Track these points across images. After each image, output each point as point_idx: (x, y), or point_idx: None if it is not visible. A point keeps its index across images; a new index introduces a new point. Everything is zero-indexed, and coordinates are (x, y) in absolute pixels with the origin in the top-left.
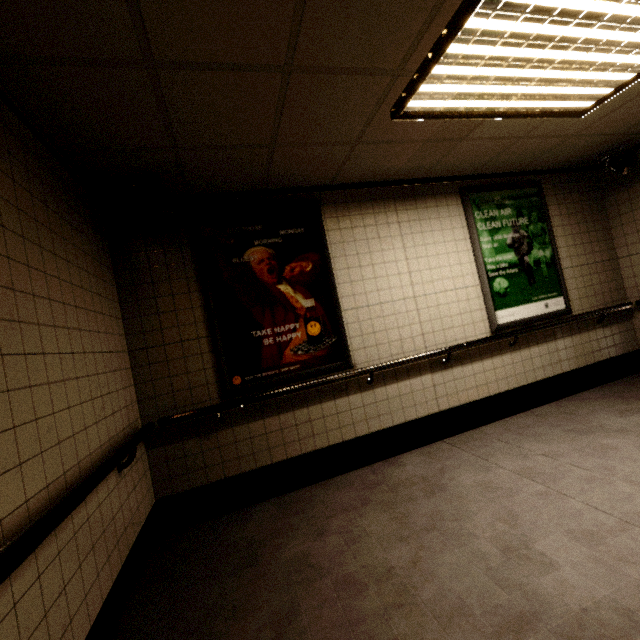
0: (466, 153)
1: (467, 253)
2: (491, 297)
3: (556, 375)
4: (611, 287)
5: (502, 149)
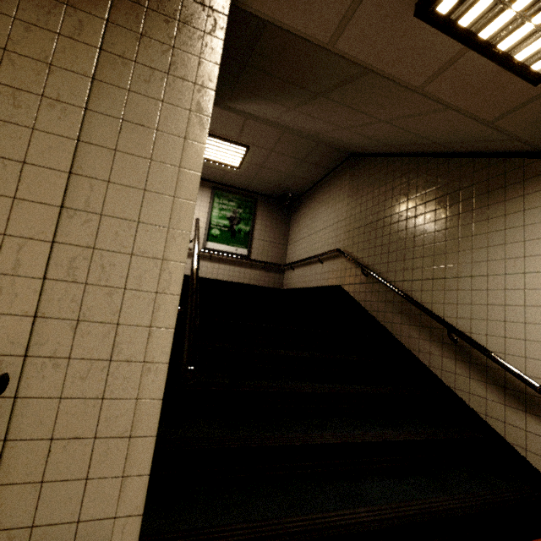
0: (205, 170)
1: (204, 213)
2: (208, 235)
3: (229, 281)
4: (278, 256)
5: (222, 174)
